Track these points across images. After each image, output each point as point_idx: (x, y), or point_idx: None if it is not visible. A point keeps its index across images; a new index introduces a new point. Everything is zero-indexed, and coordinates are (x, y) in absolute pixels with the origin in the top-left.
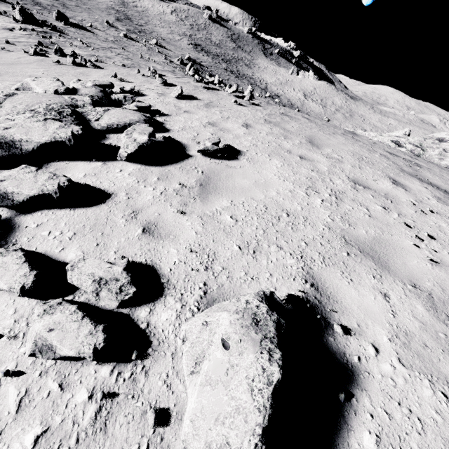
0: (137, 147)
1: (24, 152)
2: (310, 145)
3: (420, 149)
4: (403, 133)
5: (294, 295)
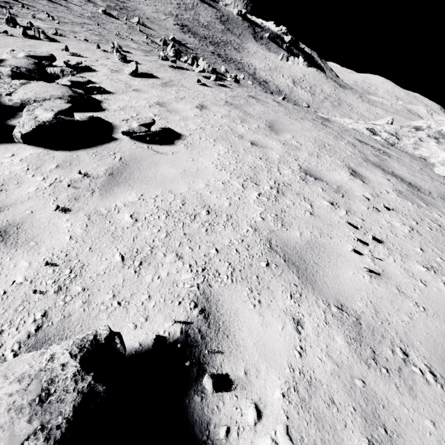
0: (35, 126)
1: None
2: (268, 130)
3: (395, 137)
4: (385, 122)
5: (170, 328)
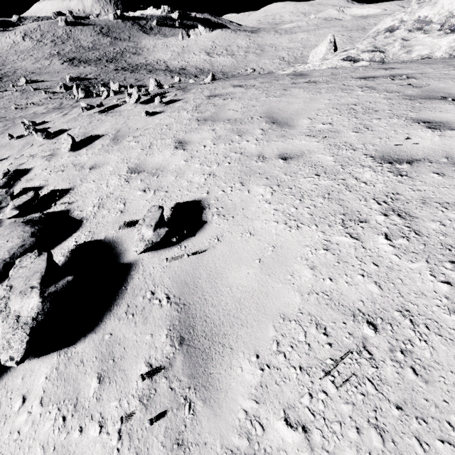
0: (28, 336)
1: None
2: (277, 128)
3: (379, 52)
4: (328, 42)
5: None
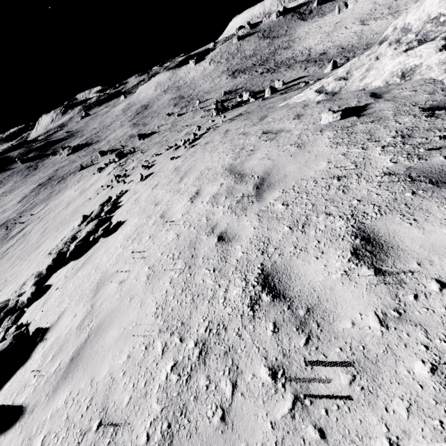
0: (69, 254)
1: (45, 275)
2: (177, 183)
3: (343, 80)
4: None
5: (48, 326)
